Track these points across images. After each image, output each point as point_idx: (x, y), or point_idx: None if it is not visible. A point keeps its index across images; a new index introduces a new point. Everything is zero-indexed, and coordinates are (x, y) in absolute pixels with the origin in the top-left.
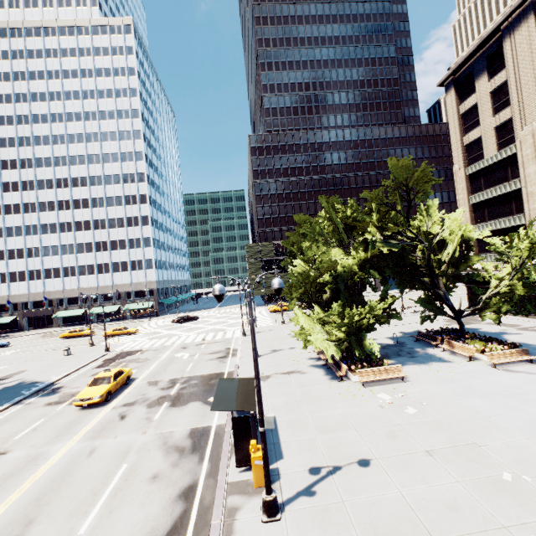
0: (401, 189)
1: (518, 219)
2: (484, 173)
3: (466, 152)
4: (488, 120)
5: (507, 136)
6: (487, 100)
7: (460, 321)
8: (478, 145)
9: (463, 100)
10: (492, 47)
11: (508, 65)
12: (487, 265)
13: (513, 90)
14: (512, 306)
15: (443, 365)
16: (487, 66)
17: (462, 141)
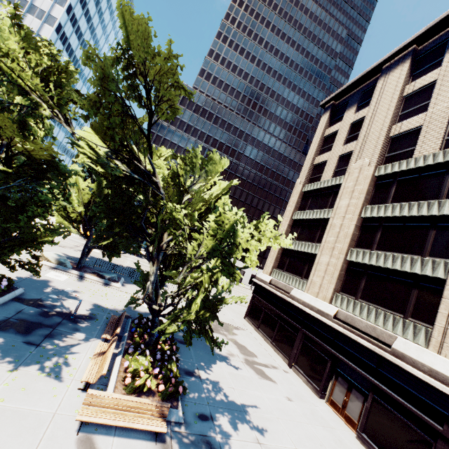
0: (143, 79)
1: (315, 248)
2: (314, 195)
3: (312, 171)
4: (339, 147)
5: (344, 166)
6: (346, 129)
7: (154, 320)
8: (322, 168)
9: (332, 125)
10: (370, 84)
11: (373, 101)
12: (201, 252)
13: (366, 124)
14: (271, 333)
15: (23, 381)
16: (360, 100)
17: (314, 160)
